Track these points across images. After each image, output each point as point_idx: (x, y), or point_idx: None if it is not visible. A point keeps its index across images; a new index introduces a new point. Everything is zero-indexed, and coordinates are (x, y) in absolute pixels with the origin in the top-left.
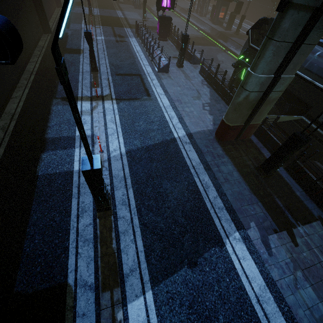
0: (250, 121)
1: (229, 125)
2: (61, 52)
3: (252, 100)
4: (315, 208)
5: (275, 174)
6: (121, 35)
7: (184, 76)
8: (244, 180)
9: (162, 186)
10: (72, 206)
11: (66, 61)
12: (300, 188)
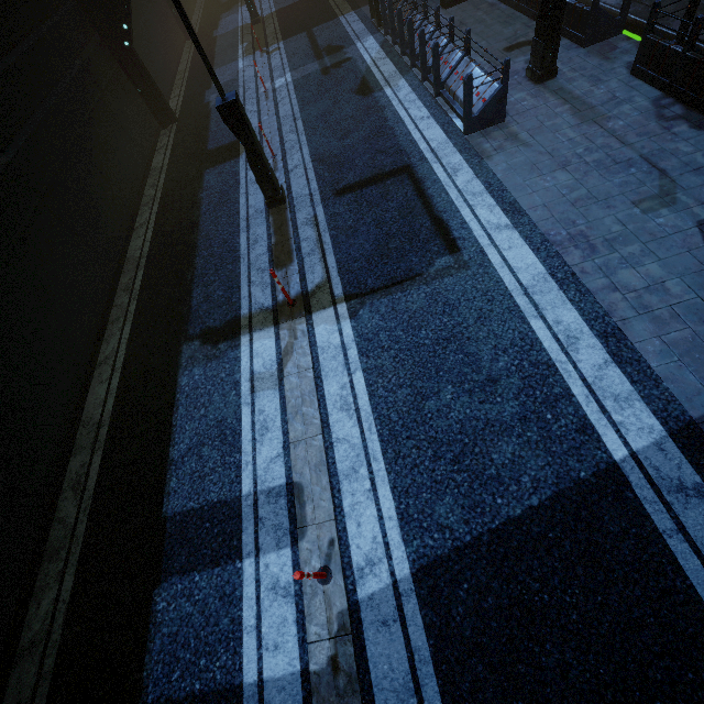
0: None
1: None
2: (197, 170)
3: None
4: None
5: None
6: (334, 43)
7: (573, 114)
8: None
9: None
10: None
11: (209, 194)
12: None
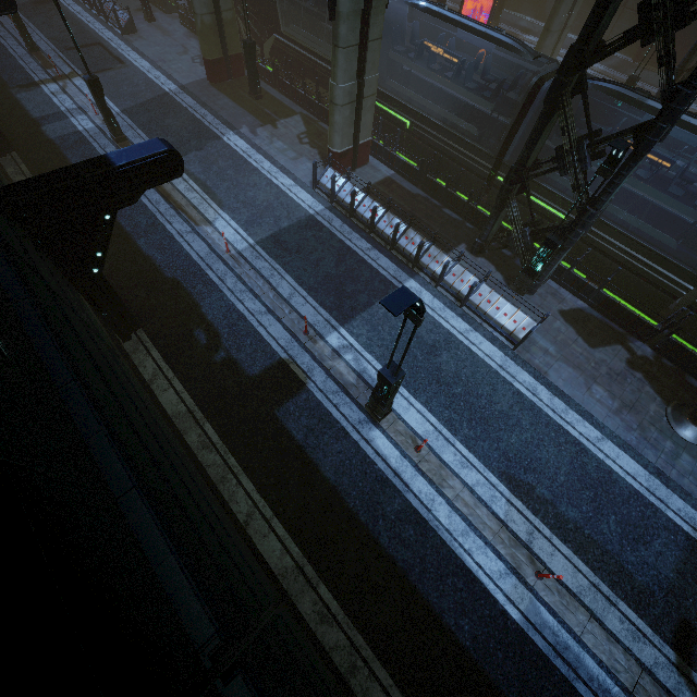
0: (226, 51)
1: (210, 60)
2: None
3: (211, 25)
4: (298, 109)
5: (268, 97)
6: None
7: (162, 33)
8: (239, 106)
9: (165, 123)
10: (95, 146)
11: None
12: (289, 100)
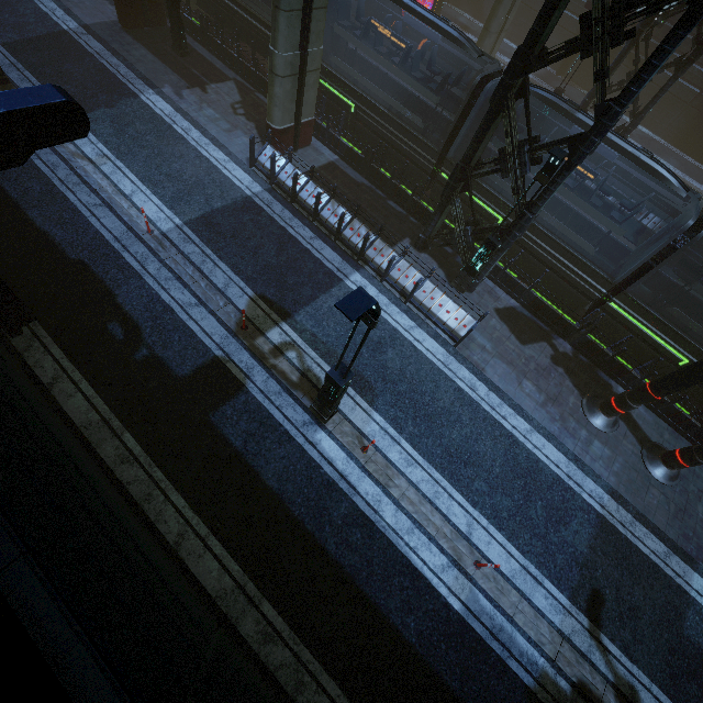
0: None
1: None
2: None
3: None
4: (232, 74)
5: (196, 55)
6: None
7: None
8: (160, 60)
9: (63, 68)
10: None
11: None
12: (221, 63)
